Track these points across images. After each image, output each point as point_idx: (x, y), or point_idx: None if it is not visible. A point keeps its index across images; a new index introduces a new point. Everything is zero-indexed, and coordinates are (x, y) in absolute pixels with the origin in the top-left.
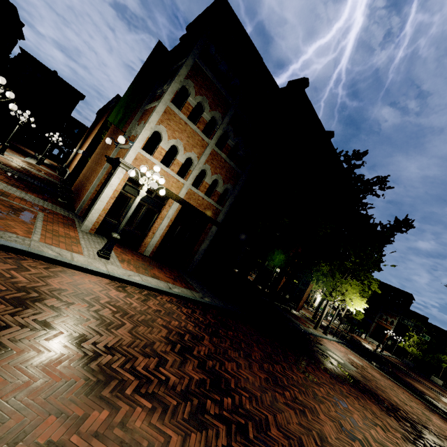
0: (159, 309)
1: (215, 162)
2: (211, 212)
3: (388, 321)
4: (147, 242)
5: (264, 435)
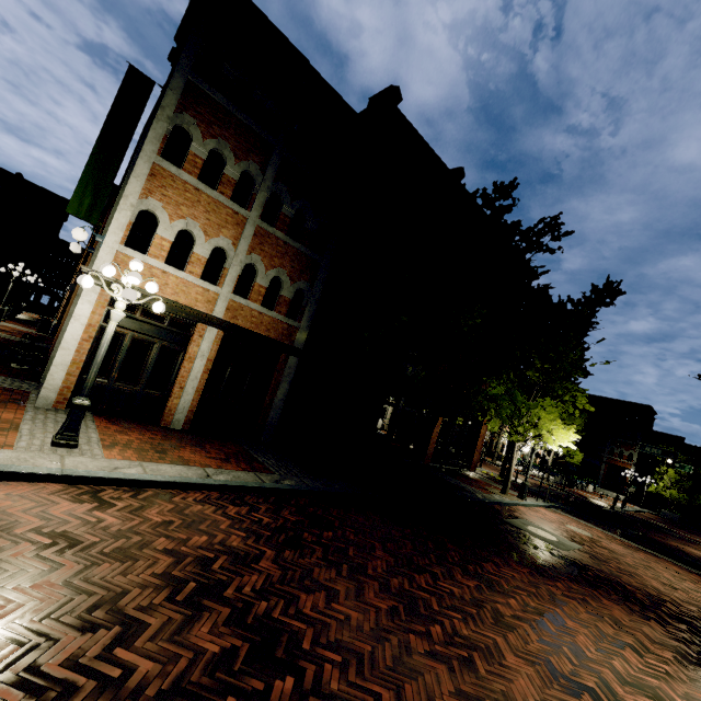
0: (170, 519)
1: (268, 248)
2: (280, 334)
3: (624, 456)
4: (172, 405)
5: None
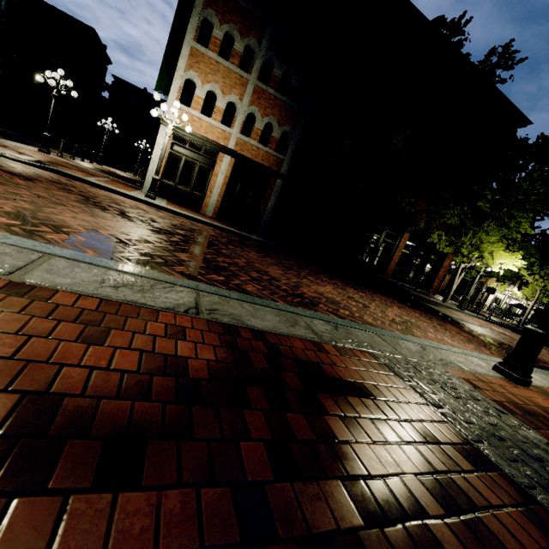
0: (186, 222)
1: (263, 101)
2: (271, 164)
3: None
4: (206, 202)
5: (222, 256)
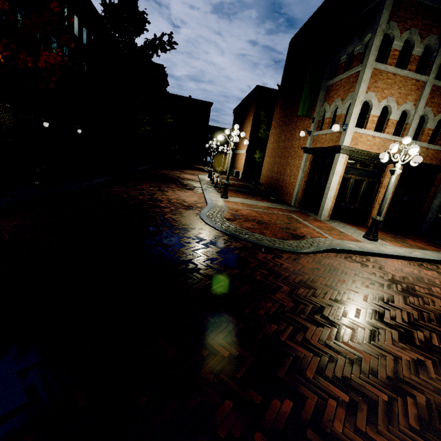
0: None
1: (436, 99)
2: (439, 161)
3: None
4: (373, 214)
5: None
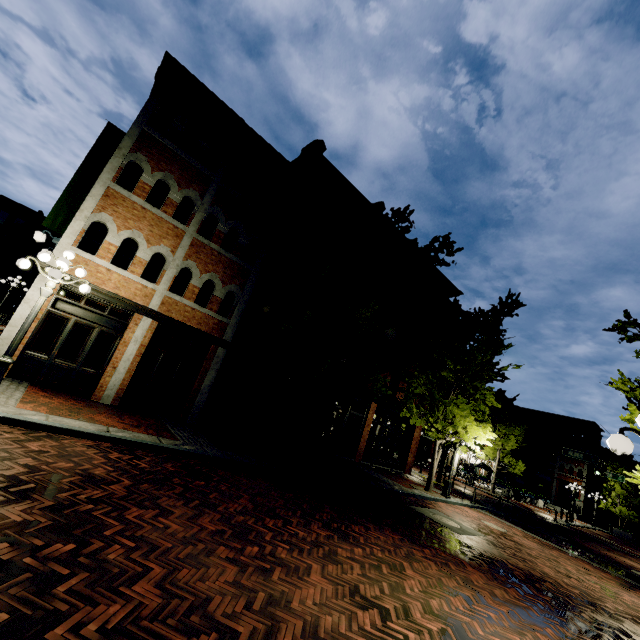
0: (48, 450)
1: (203, 256)
2: (211, 328)
3: (574, 472)
4: (104, 382)
5: (103, 590)
